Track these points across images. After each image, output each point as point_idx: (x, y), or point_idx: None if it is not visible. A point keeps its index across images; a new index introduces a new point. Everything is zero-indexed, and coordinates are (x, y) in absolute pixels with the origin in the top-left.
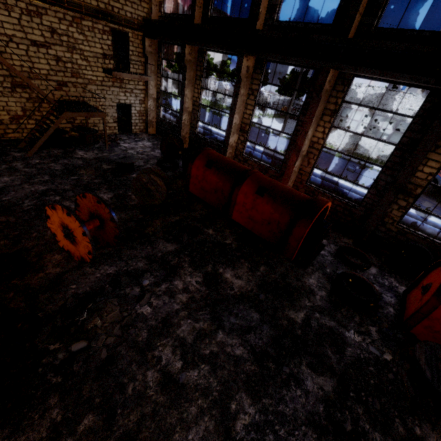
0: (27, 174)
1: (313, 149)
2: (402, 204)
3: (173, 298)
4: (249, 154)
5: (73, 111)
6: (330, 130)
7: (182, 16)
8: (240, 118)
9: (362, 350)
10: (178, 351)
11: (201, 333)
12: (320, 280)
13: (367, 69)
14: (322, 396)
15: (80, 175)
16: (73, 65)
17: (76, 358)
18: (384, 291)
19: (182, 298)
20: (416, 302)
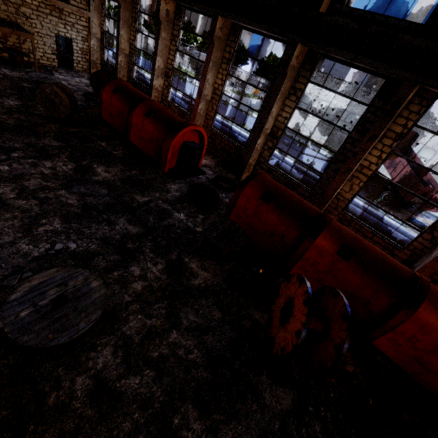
0: None
1: (215, 95)
2: (270, 145)
3: (34, 167)
4: (184, 108)
5: None
6: (226, 77)
7: None
8: (164, 63)
9: (181, 223)
10: (17, 190)
11: (45, 187)
12: (181, 187)
13: (241, 18)
14: (124, 233)
15: None
16: None
17: None
18: None
19: (44, 170)
20: None
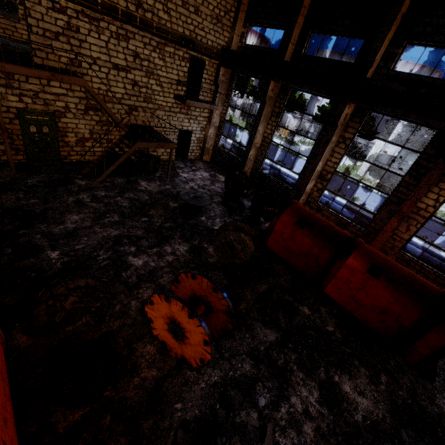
0: (96, 211)
1: (418, 215)
2: None
3: (301, 434)
4: None
5: (145, 140)
6: None
7: (268, 49)
8: (322, 165)
9: None
10: None
11: None
12: None
13: None
14: None
15: (150, 216)
16: (147, 90)
17: None
18: None
19: (308, 430)
20: None
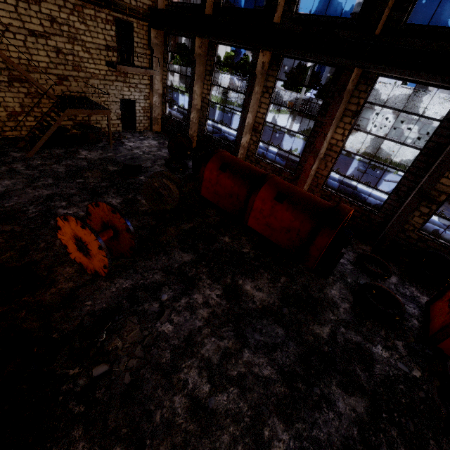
0: (29, 177)
1: (331, 151)
2: (424, 211)
3: (194, 314)
4: (260, 154)
5: (76, 108)
6: (350, 132)
7: (192, 5)
8: (253, 117)
9: (391, 367)
10: (205, 372)
11: (227, 353)
12: (342, 291)
13: (395, 69)
14: (355, 418)
15: (85, 178)
16: (74, 58)
17: (97, 384)
18: (406, 301)
19: (203, 313)
20: (443, 315)
